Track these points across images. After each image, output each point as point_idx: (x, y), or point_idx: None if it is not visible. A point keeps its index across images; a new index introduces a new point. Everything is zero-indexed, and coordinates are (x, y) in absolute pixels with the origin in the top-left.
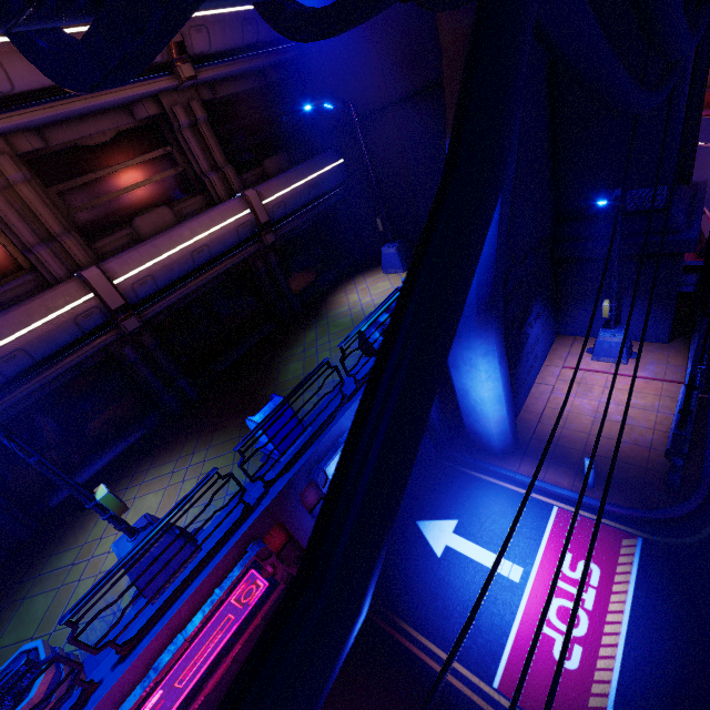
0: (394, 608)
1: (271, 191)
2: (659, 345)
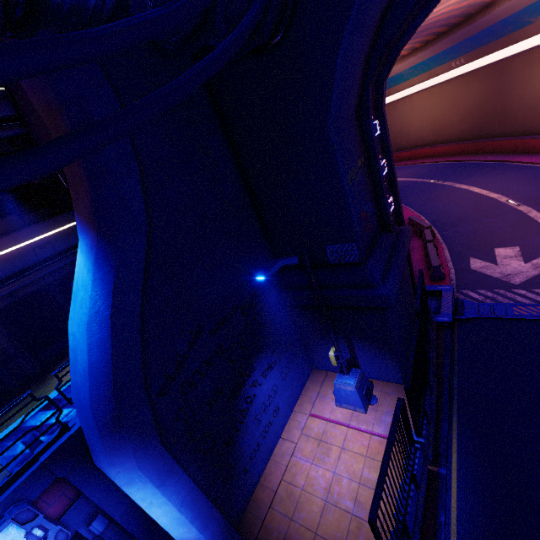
0: None
1: None
2: (396, 386)
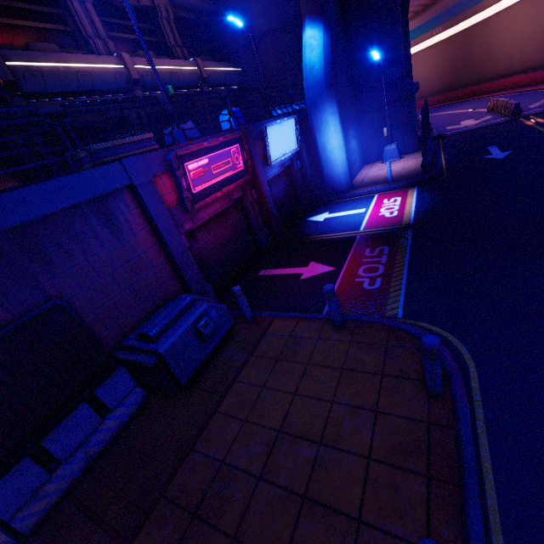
0: (302, 236)
1: (207, 65)
2: (413, 153)
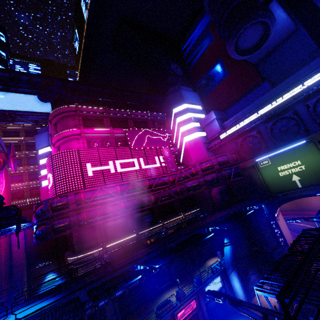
0: None
1: None
2: None
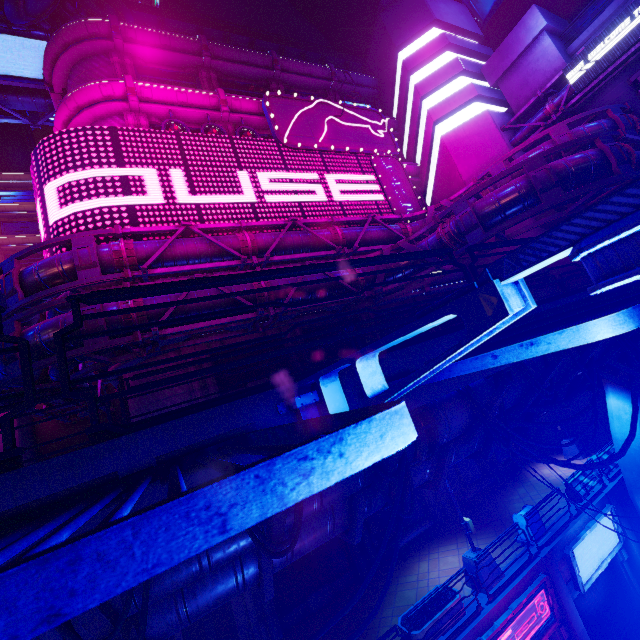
0: None
1: None
2: None
